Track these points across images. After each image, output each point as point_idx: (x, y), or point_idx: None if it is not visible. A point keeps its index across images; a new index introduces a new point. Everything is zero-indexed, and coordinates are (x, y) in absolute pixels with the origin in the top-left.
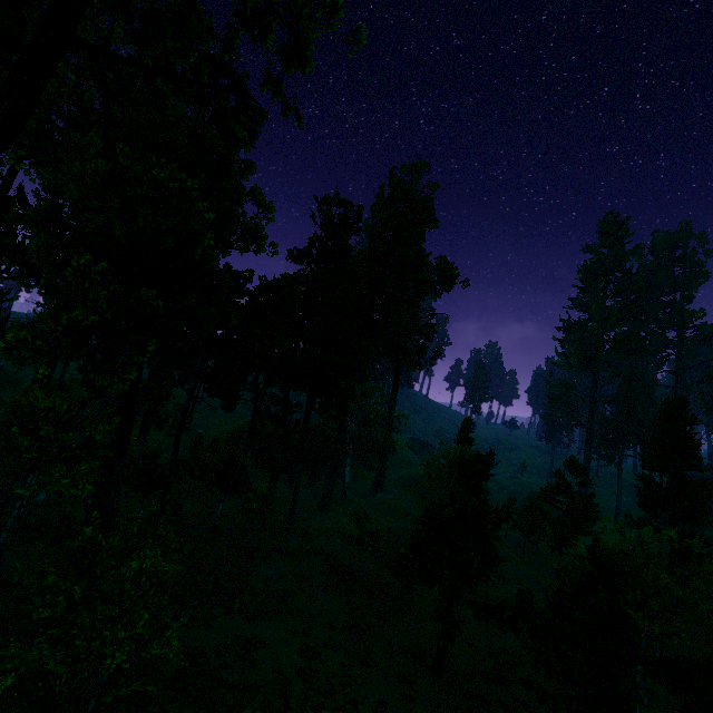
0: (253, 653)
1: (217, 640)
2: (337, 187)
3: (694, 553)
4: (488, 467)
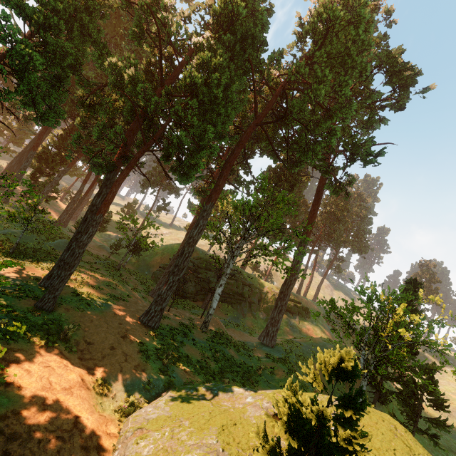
0: None
1: None
2: None
3: None
4: None
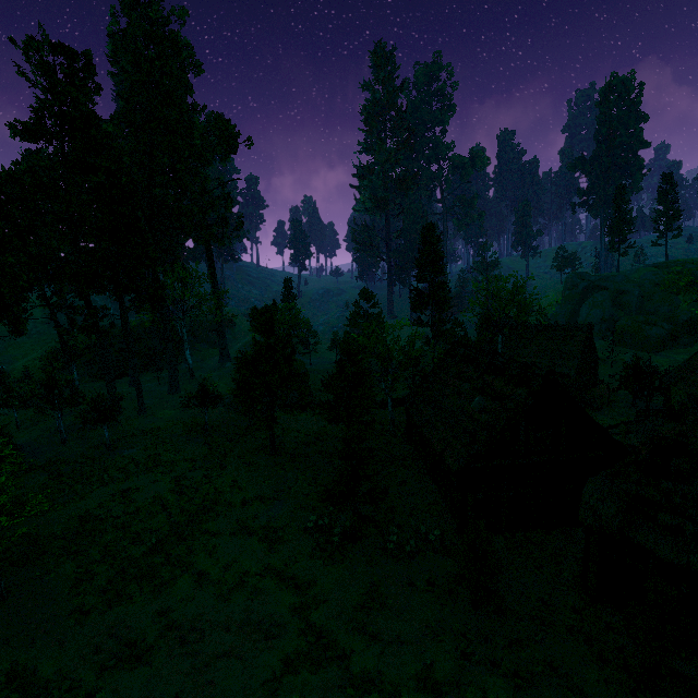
0: (130, 496)
1: (96, 502)
2: (39, 24)
3: (442, 330)
4: (273, 314)
